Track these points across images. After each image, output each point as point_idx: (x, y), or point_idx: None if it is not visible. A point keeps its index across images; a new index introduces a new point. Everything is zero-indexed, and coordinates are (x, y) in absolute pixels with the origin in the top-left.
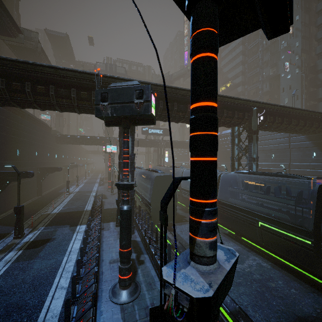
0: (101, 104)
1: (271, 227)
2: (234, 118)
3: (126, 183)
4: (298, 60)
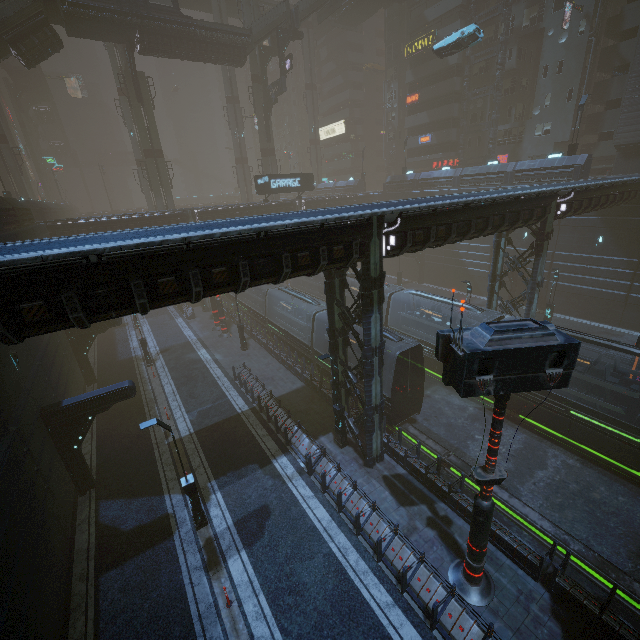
0: (480, 379)
1: (592, 420)
2: (529, 222)
3: (495, 477)
4: None
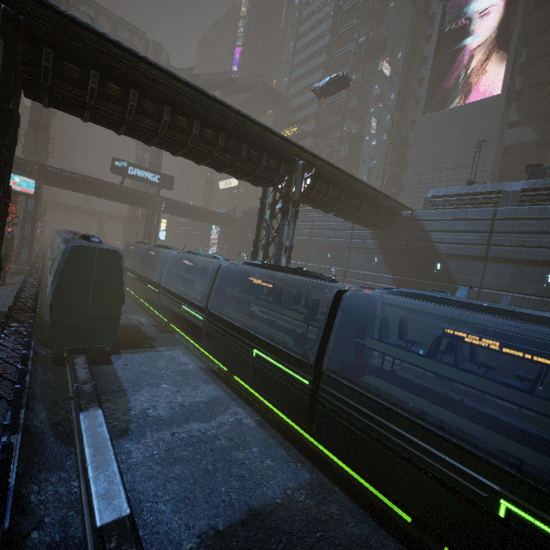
0: None
1: (268, 357)
2: (261, 167)
3: None
4: (389, 122)
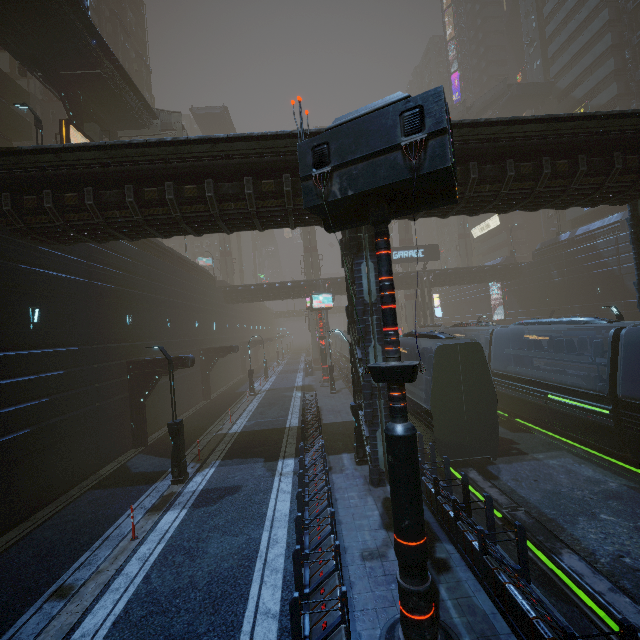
0: (316, 174)
1: None
2: None
3: (395, 364)
4: None
